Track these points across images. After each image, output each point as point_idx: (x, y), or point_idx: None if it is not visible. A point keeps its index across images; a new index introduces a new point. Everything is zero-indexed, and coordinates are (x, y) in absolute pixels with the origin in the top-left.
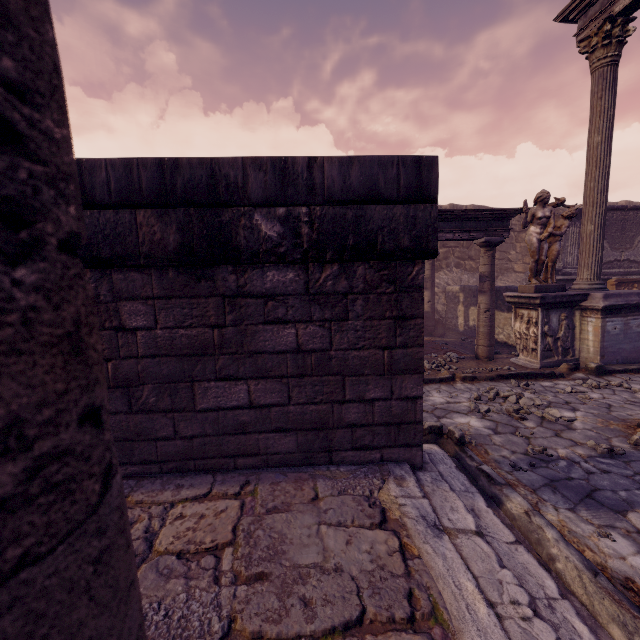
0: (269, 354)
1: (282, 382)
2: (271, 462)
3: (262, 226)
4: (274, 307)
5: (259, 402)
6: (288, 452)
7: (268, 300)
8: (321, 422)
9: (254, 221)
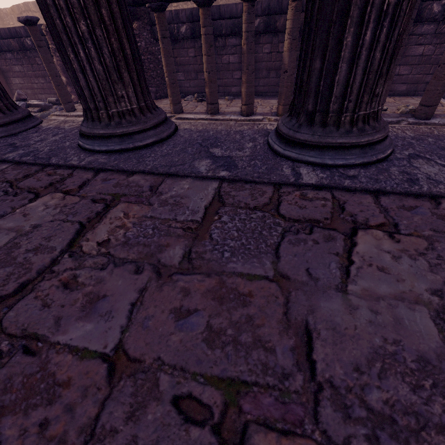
0: (411, 57)
1: (411, 67)
2: (395, 94)
3: (434, 8)
4: (420, 39)
5: (400, 74)
6: (402, 91)
7: (420, 36)
8: (417, 81)
9: (432, 7)
